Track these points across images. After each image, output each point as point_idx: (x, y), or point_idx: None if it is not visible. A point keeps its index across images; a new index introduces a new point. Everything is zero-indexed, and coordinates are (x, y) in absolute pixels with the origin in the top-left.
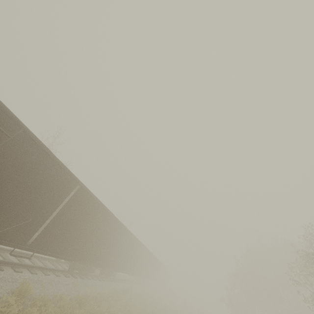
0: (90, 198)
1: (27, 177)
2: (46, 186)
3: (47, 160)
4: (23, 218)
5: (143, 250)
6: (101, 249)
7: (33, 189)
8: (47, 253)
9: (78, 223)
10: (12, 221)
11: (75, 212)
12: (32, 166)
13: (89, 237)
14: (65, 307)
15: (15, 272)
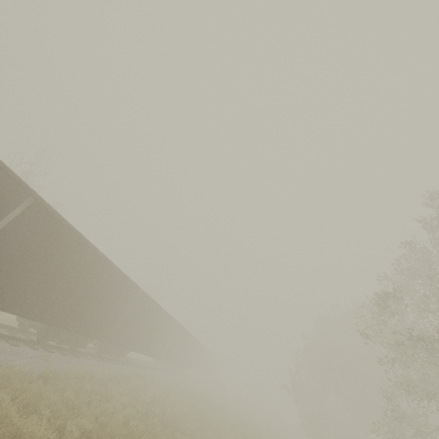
0: (59, 224)
1: None
2: None
3: None
4: None
5: (171, 323)
6: (92, 311)
7: None
8: None
9: (40, 261)
10: None
11: (30, 242)
12: None
13: (64, 288)
14: (10, 378)
15: None
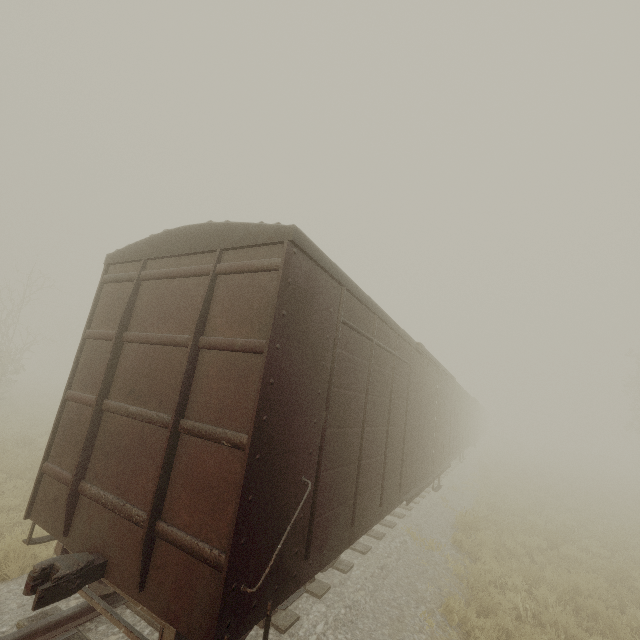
0: (444, 378)
1: (421, 399)
2: (428, 396)
3: (424, 364)
4: (427, 446)
5: (473, 404)
6: (456, 434)
7: (425, 409)
8: (442, 471)
9: (444, 418)
10: (424, 456)
11: (441, 407)
12: (420, 382)
13: (450, 428)
14: (499, 521)
15: (417, 504)
